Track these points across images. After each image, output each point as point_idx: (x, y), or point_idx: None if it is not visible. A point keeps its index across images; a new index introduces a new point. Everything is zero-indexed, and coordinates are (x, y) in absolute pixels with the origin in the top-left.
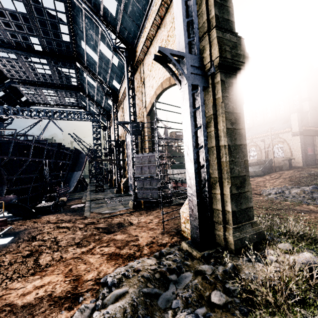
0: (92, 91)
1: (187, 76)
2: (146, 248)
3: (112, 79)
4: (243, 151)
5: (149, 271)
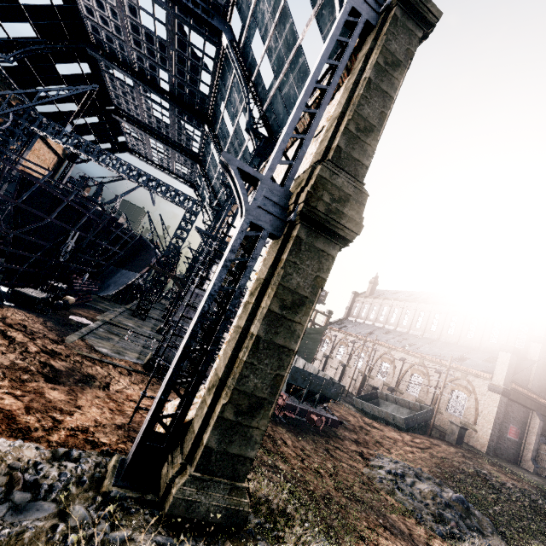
0: (213, 171)
1: (250, 208)
2: (63, 434)
3: None
4: (283, 358)
5: (3, 465)
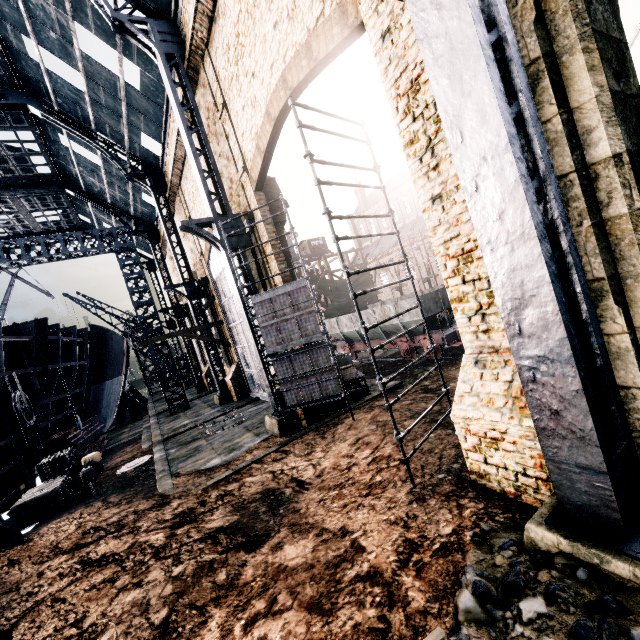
0: (96, 181)
1: None
2: (411, 580)
3: (135, 132)
4: None
5: None
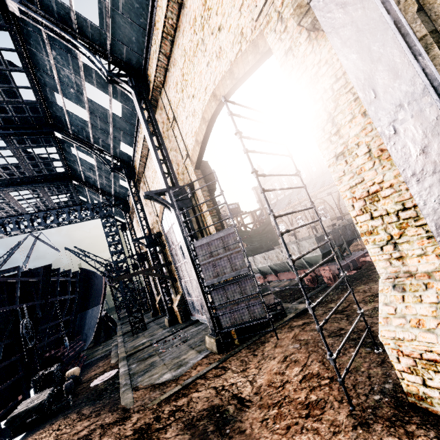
0: (91, 174)
1: None
2: None
3: (117, 142)
4: None
5: None
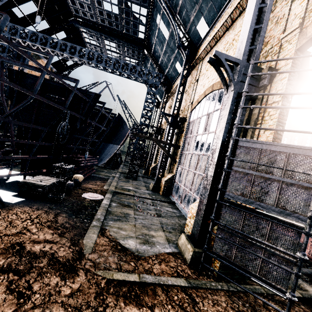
0: (159, 48)
1: None
2: None
3: (198, 16)
4: None
5: None
